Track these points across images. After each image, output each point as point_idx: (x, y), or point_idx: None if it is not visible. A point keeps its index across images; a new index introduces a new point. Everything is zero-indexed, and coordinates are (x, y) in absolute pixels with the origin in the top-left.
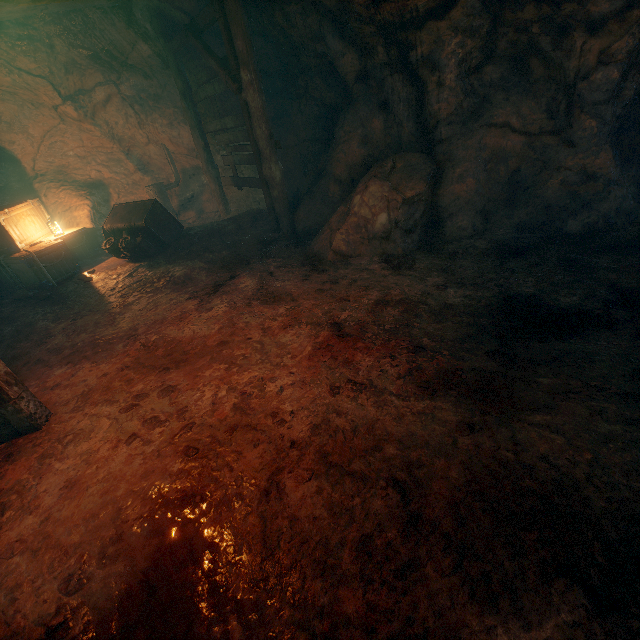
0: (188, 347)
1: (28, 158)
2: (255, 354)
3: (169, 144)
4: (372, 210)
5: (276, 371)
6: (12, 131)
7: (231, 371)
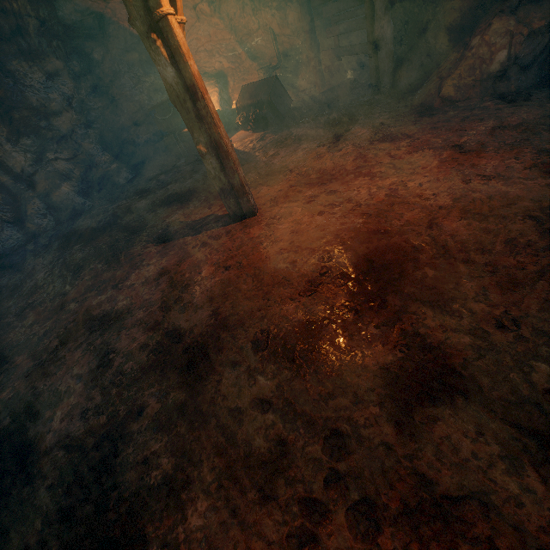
0: (333, 172)
1: None
2: (389, 170)
3: (275, 27)
4: (491, 49)
5: (411, 177)
6: None
7: (374, 180)
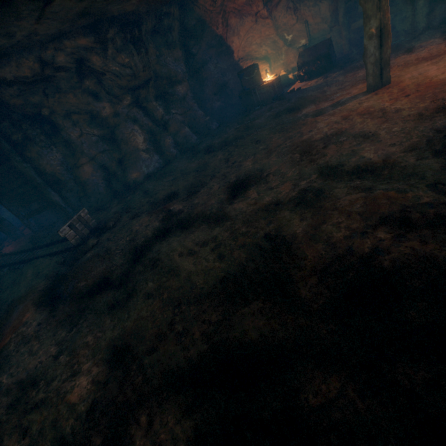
0: (432, 55)
1: (236, 50)
2: None
3: (310, 19)
4: None
5: None
6: (233, 35)
7: None
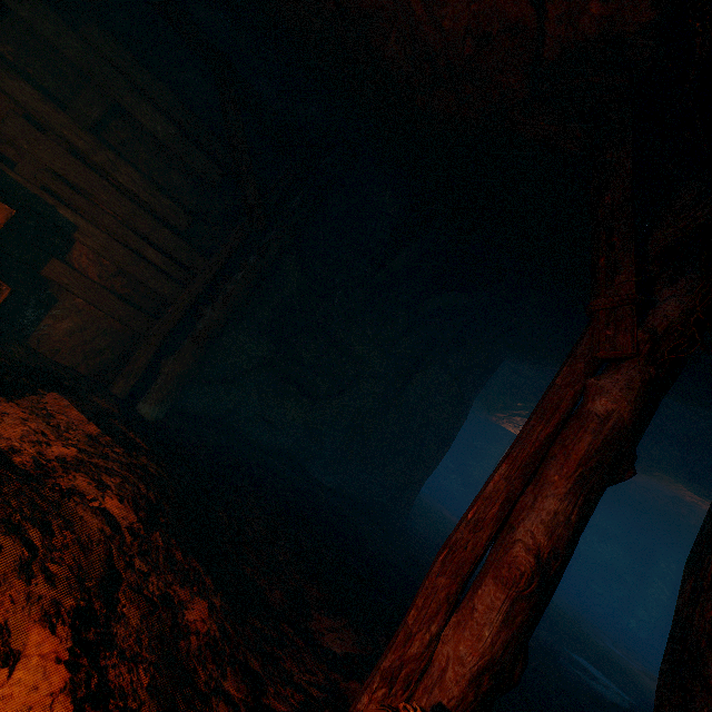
0: None
1: None
2: None
3: None
4: None
5: None
6: None
7: None
